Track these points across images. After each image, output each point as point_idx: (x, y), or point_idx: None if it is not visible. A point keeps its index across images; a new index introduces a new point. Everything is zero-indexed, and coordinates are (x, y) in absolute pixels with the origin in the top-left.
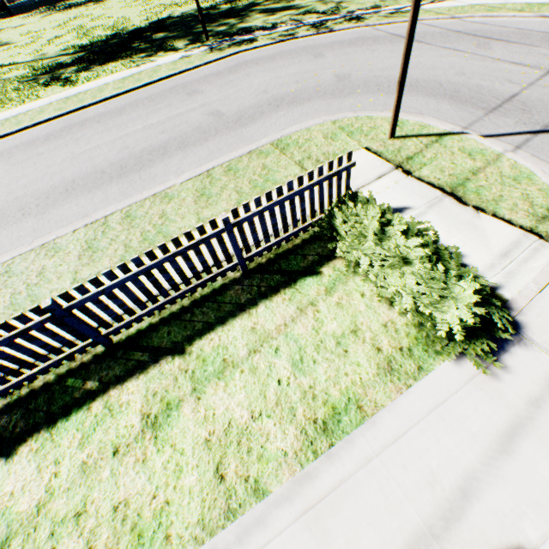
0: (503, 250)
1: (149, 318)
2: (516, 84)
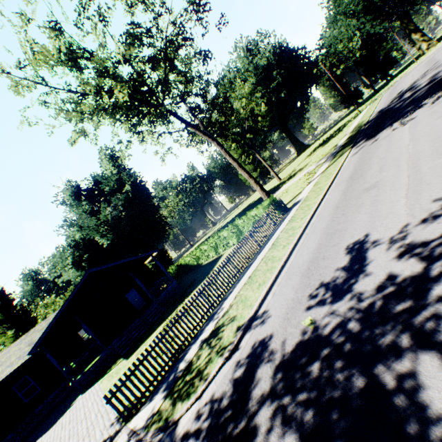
0: None
1: None
2: None
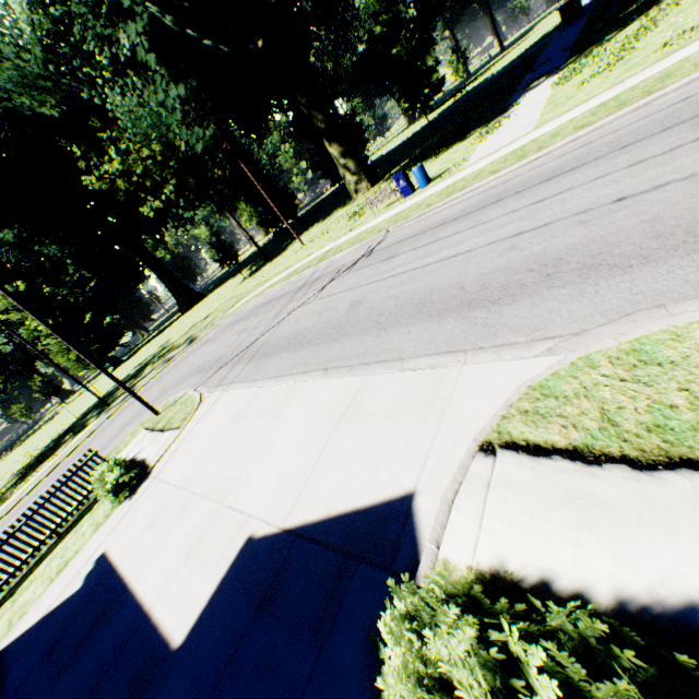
0: (163, 444)
1: (4, 594)
2: (228, 347)
